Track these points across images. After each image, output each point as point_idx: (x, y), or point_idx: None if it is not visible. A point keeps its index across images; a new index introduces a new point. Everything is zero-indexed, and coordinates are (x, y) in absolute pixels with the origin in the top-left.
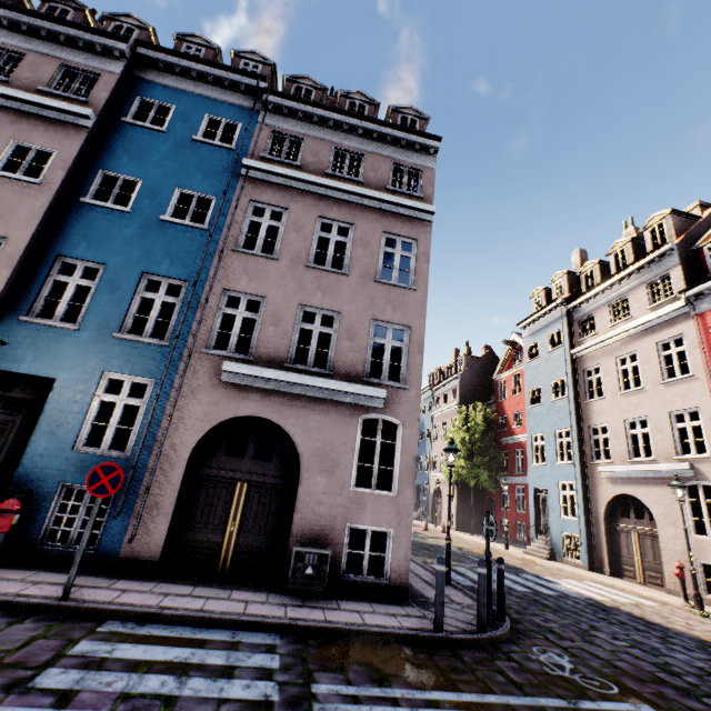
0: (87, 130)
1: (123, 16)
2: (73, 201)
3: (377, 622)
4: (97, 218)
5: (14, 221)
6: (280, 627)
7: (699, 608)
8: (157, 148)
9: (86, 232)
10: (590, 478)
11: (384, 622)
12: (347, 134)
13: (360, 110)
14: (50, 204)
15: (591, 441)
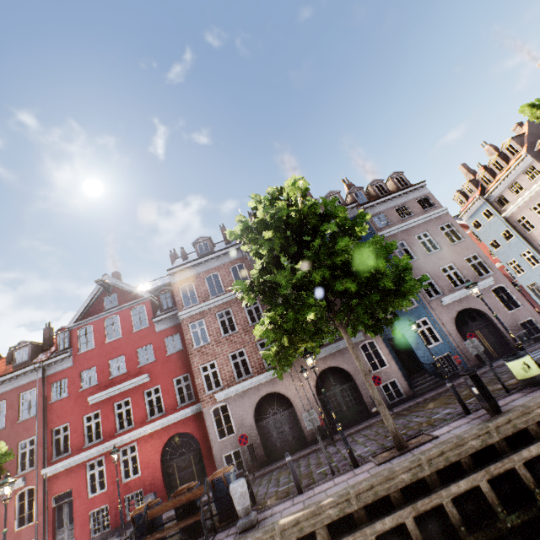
0: None
1: None
2: None
3: None
4: None
5: None
6: None
7: None
8: None
9: None
10: None
11: None
12: (393, 201)
13: (381, 187)
14: None
15: None
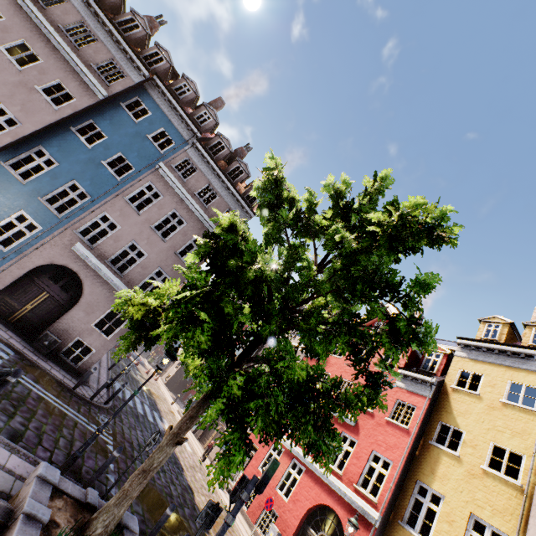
0: (99, 99)
1: (164, 49)
2: (67, 125)
3: (55, 373)
4: (72, 140)
5: (31, 119)
6: (17, 351)
7: (203, 460)
8: (127, 127)
9: (62, 143)
10: None
11: (58, 375)
12: (219, 182)
13: (239, 173)
14: (54, 122)
15: None
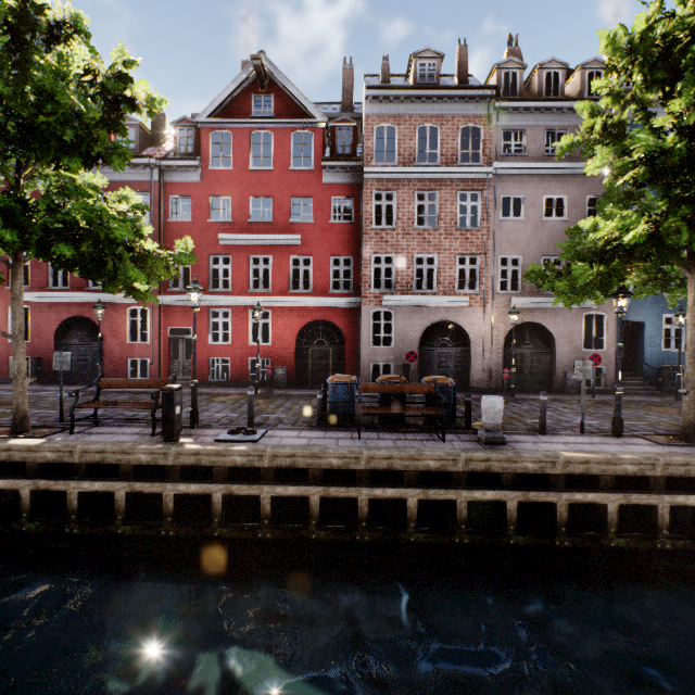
0: None
1: (590, 62)
2: None
3: None
4: None
5: None
6: None
7: None
8: None
9: None
10: None
11: None
12: None
13: None
14: None
15: None
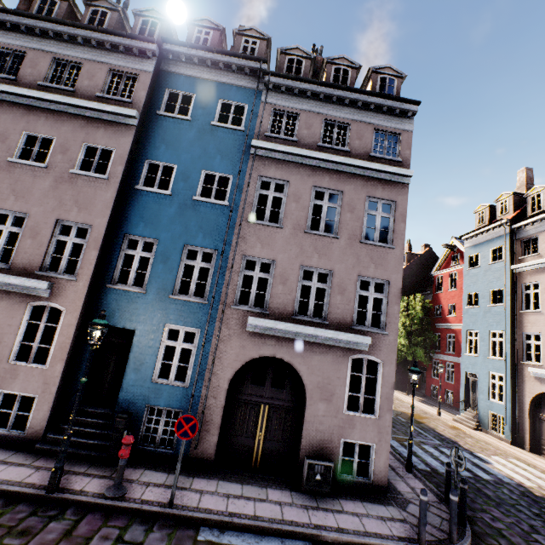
0: (134, 128)
1: (147, 10)
2: (130, 188)
3: (374, 530)
4: (148, 201)
5: (95, 211)
6: (310, 535)
7: None
8: (185, 135)
9: (141, 214)
10: (519, 374)
11: (379, 529)
12: (335, 105)
13: (344, 75)
14: (116, 195)
15: (523, 344)
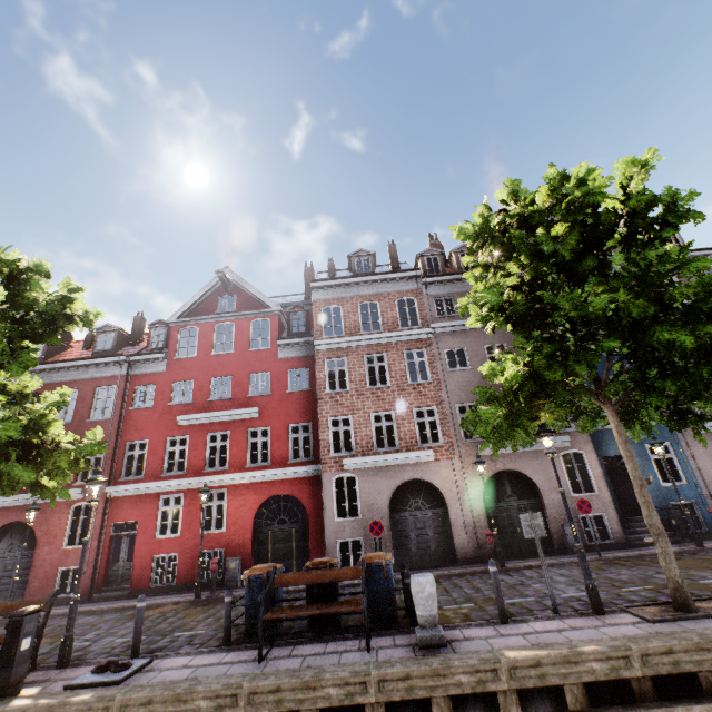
0: None
1: None
2: None
3: None
4: None
5: None
6: None
7: None
8: None
9: None
10: None
11: None
12: None
13: None
14: None
15: None
